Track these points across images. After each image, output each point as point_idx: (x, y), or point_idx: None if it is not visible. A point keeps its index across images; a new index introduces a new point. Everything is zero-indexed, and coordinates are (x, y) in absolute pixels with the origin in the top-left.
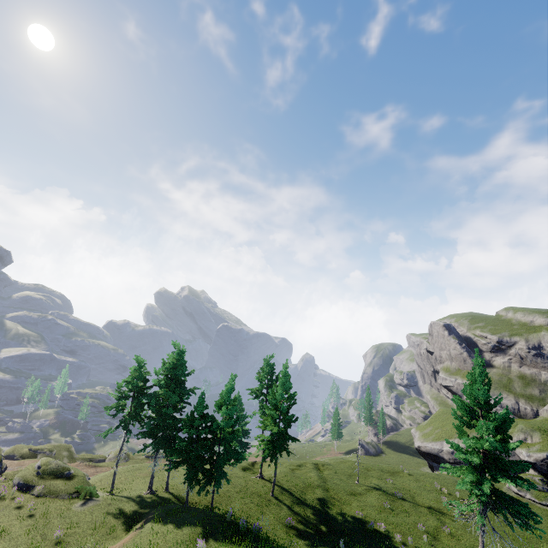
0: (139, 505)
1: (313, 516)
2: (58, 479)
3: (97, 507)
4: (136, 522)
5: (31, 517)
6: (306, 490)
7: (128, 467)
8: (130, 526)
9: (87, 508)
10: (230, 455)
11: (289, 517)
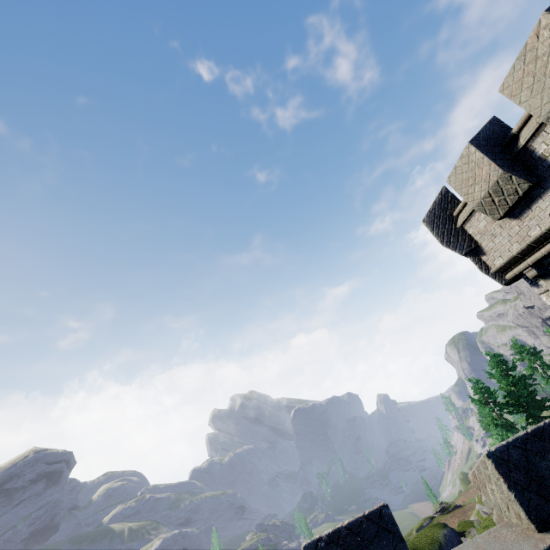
0: None
1: None
2: None
3: None
4: None
5: None
6: None
7: None
8: None
9: None
10: None
11: None
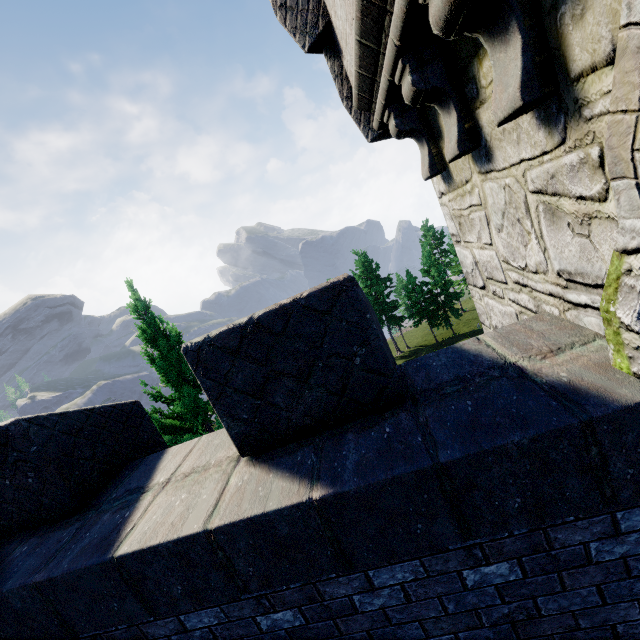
0: (403, 359)
1: None
2: None
3: None
4: None
5: None
6: None
7: None
8: None
9: None
10: (455, 297)
11: None
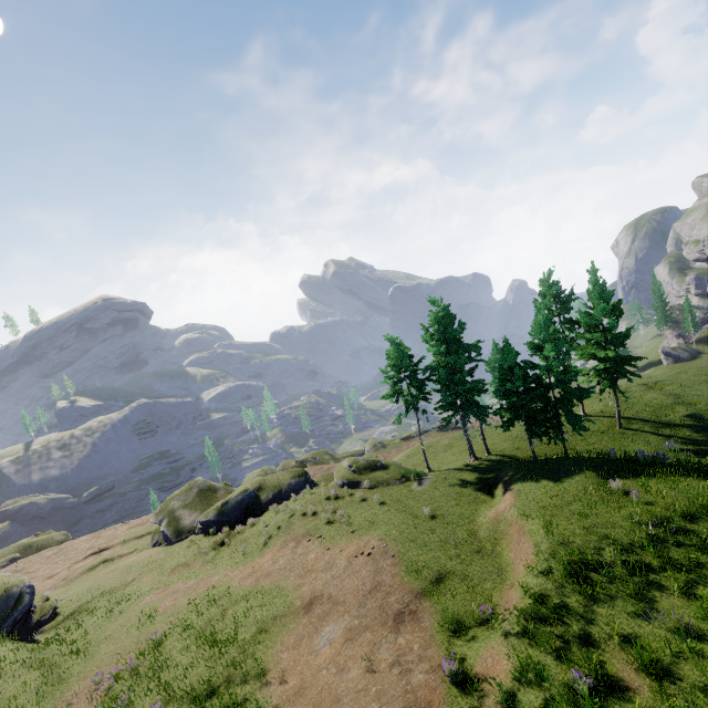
0: (477, 472)
1: (697, 434)
2: (376, 472)
3: (435, 483)
4: (492, 486)
5: (383, 504)
6: (659, 412)
7: (417, 447)
8: (488, 490)
9: (427, 486)
10: (578, 396)
11: (664, 442)
